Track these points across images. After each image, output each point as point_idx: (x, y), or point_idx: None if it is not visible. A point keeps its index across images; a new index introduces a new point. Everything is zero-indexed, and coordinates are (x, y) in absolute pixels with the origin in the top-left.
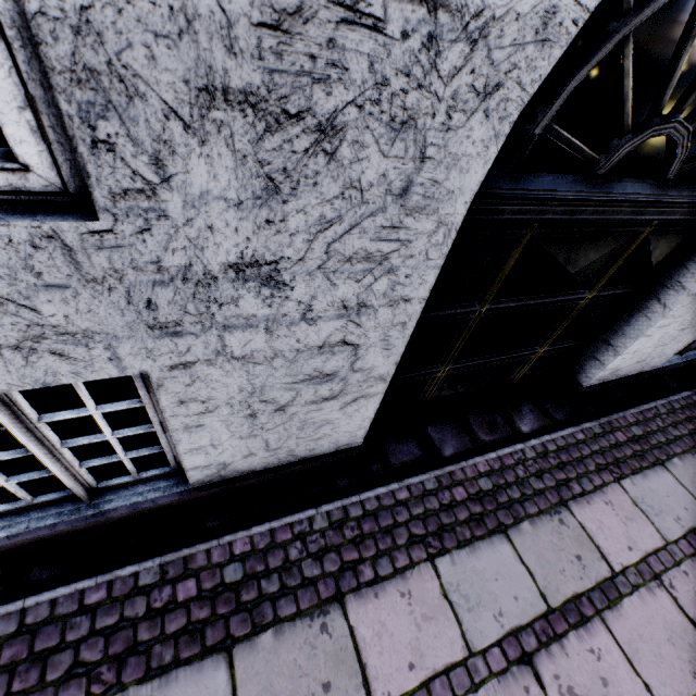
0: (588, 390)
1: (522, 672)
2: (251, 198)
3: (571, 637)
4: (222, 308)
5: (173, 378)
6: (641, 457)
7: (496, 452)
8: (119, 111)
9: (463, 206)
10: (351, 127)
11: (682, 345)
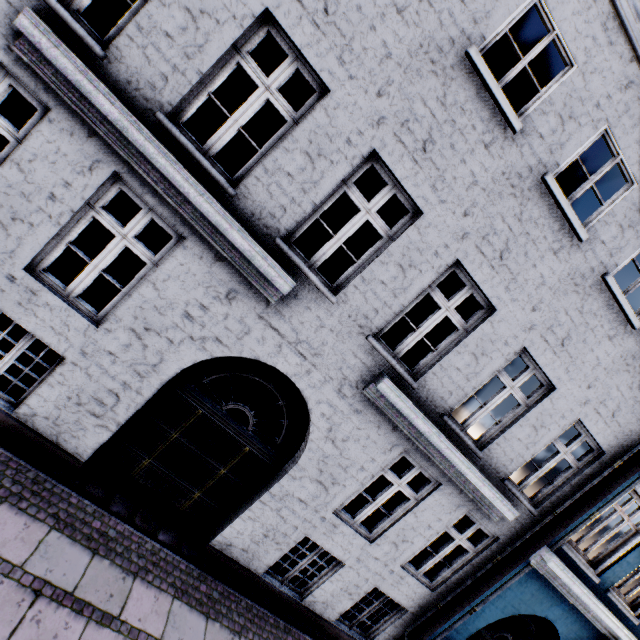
0: (211, 550)
1: (31, 594)
2: (125, 344)
3: (66, 610)
4: (99, 358)
5: (69, 365)
6: (201, 603)
7: (134, 529)
8: (117, 321)
9: (168, 379)
10: (150, 347)
11: (272, 559)
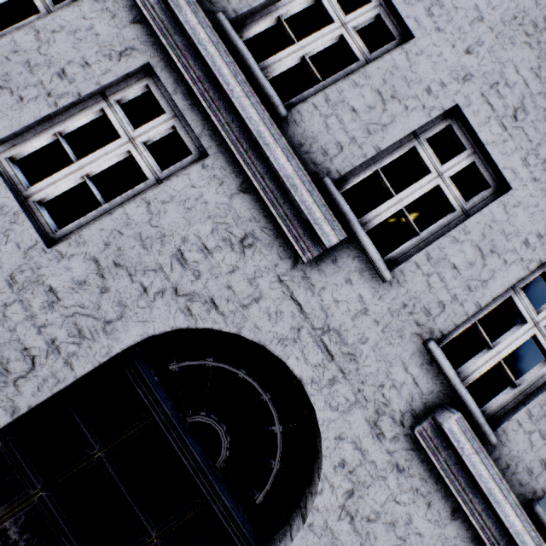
0: None
1: None
2: (77, 280)
3: None
4: (31, 294)
5: None
6: None
7: None
8: (79, 245)
9: (120, 348)
10: (112, 292)
11: None
